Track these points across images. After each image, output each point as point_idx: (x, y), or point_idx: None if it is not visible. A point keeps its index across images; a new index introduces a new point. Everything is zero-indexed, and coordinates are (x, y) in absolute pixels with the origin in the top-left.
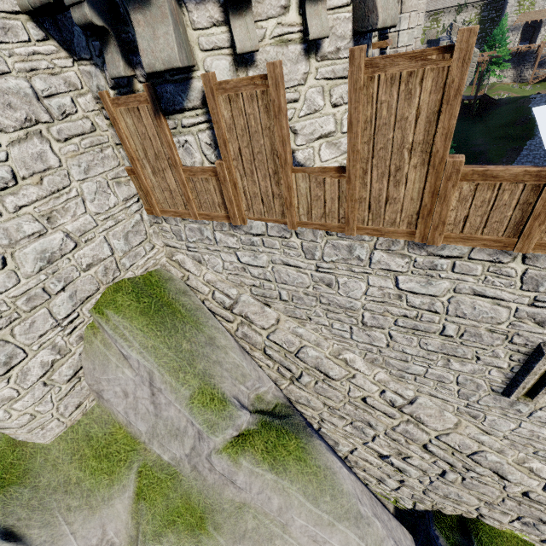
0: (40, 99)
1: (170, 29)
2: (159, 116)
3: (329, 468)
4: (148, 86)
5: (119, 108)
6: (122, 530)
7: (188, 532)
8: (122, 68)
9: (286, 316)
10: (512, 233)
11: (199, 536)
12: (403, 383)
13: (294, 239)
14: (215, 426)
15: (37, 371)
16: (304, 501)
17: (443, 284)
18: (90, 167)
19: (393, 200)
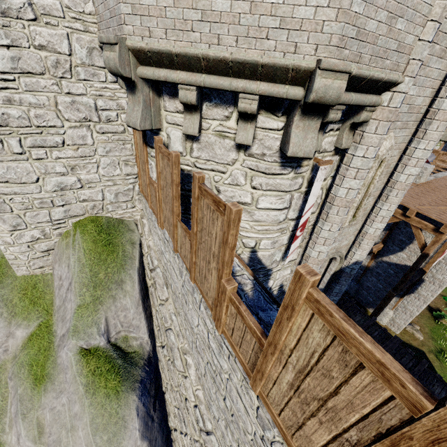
0: (97, 110)
1: (140, 109)
2: (143, 143)
3: (125, 421)
4: None
5: None
6: (15, 346)
7: (33, 378)
8: None
9: (172, 301)
10: (252, 368)
11: (35, 385)
12: (209, 413)
13: (177, 257)
14: (77, 333)
15: (28, 238)
16: (89, 424)
17: (225, 364)
18: (111, 150)
19: (207, 279)
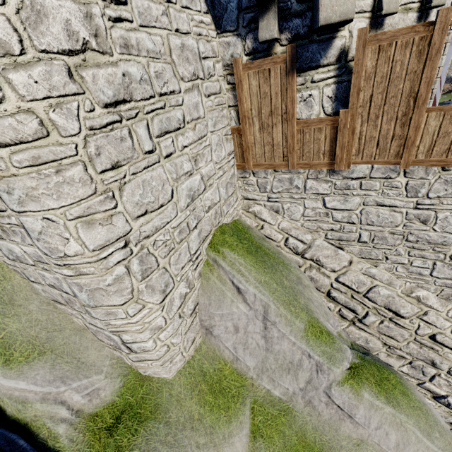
0: (200, 59)
1: None
2: (292, 73)
3: (425, 404)
4: (291, 47)
5: (248, 72)
6: None
7: None
8: (276, 31)
9: (358, 258)
10: None
11: None
12: None
13: (400, 178)
14: (333, 358)
15: (177, 302)
16: (422, 436)
17: None
18: (216, 122)
19: None
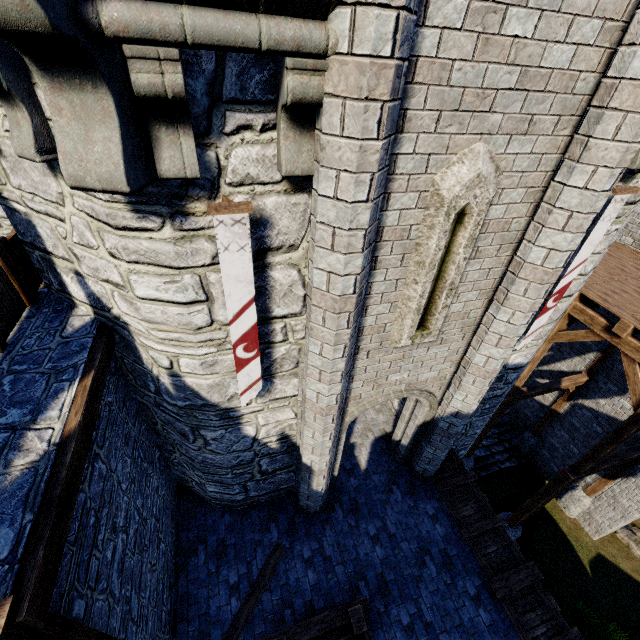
0: None
1: None
2: None
3: None
4: None
5: None
6: None
7: None
8: None
9: None
10: None
11: None
12: None
13: None
14: None
15: None
16: None
17: None
18: None
19: None
